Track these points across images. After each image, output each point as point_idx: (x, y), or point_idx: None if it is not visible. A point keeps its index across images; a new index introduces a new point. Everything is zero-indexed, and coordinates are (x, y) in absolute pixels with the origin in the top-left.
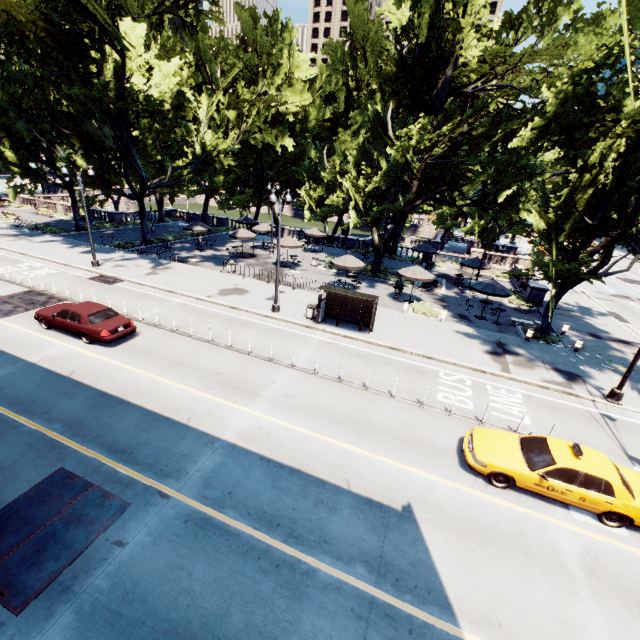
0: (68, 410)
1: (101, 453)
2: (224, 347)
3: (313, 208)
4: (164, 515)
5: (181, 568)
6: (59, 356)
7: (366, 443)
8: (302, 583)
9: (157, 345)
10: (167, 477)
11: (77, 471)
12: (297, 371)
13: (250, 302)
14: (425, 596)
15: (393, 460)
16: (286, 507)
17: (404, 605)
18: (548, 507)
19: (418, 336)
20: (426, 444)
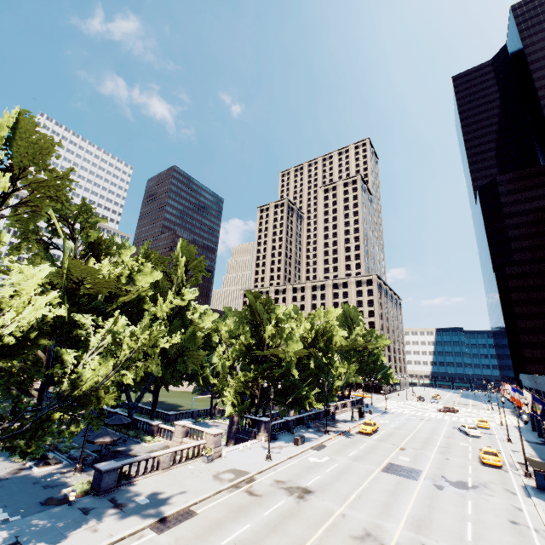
0: None
1: None
2: None
3: None
4: None
5: None
6: None
7: None
8: None
9: None
10: None
11: None
12: None
13: None
14: None
15: None
16: None
17: None
18: None
19: None
20: None
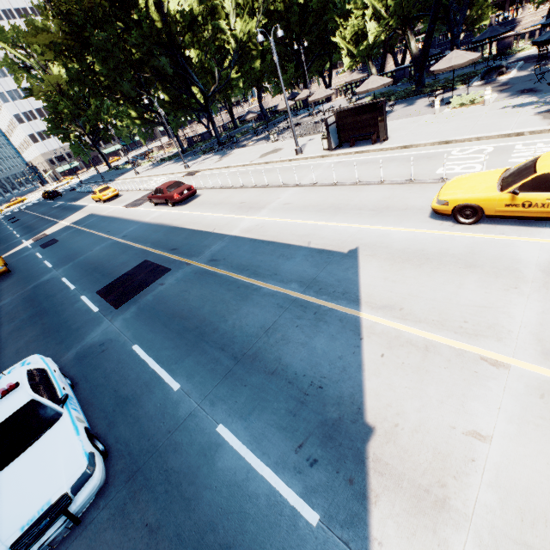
0: (155, 237)
1: (164, 252)
2: (251, 187)
3: (353, 53)
4: (185, 272)
5: (186, 291)
6: (157, 216)
7: (338, 218)
8: (250, 294)
9: (209, 198)
10: (192, 257)
11: (152, 260)
12: (300, 187)
13: (281, 155)
14: (339, 296)
15: (357, 224)
16: (256, 261)
17: (318, 301)
18: (530, 230)
19: (442, 128)
20: (399, 208)
